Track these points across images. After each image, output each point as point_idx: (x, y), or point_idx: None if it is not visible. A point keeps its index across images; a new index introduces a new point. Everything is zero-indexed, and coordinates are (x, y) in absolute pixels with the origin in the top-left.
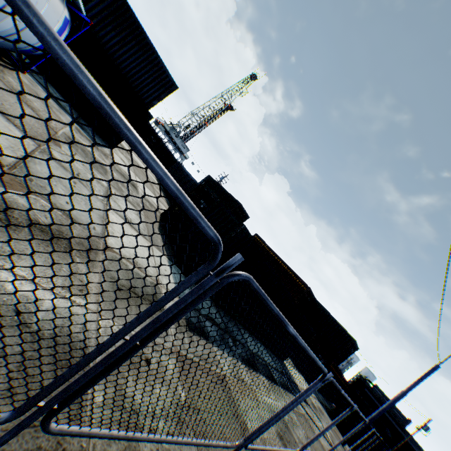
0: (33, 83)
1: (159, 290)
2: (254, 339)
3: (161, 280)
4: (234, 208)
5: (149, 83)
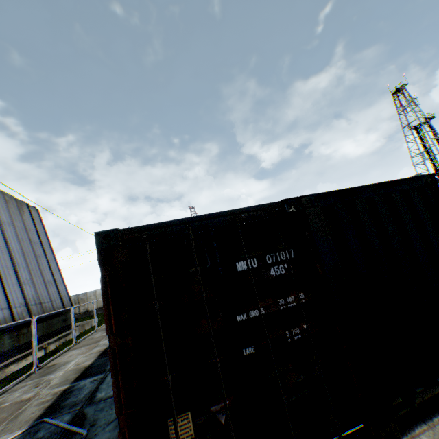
0: None
1: None
2: None
3: None
4: None
5: None
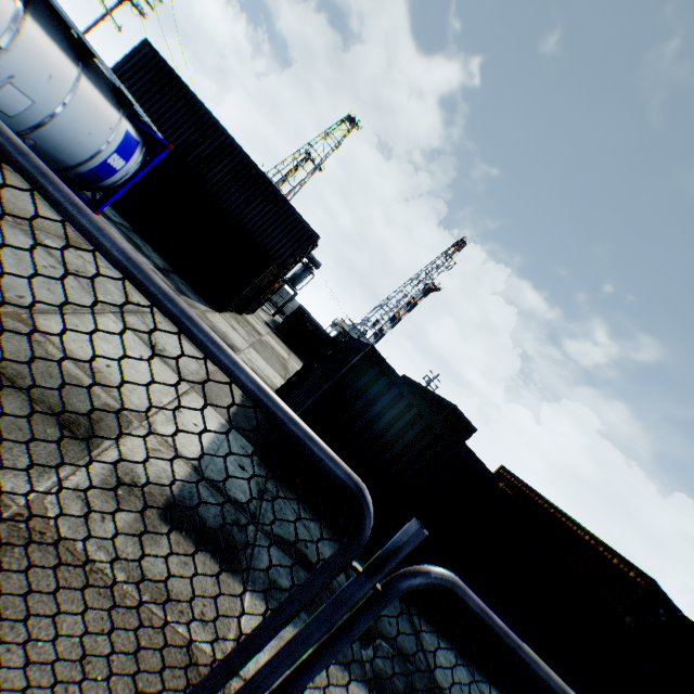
0: (105, 223)
1: (125, 425)
2: (476, 673)
3: (156, 421)
4: (443, 414)
5: (281, 239)
